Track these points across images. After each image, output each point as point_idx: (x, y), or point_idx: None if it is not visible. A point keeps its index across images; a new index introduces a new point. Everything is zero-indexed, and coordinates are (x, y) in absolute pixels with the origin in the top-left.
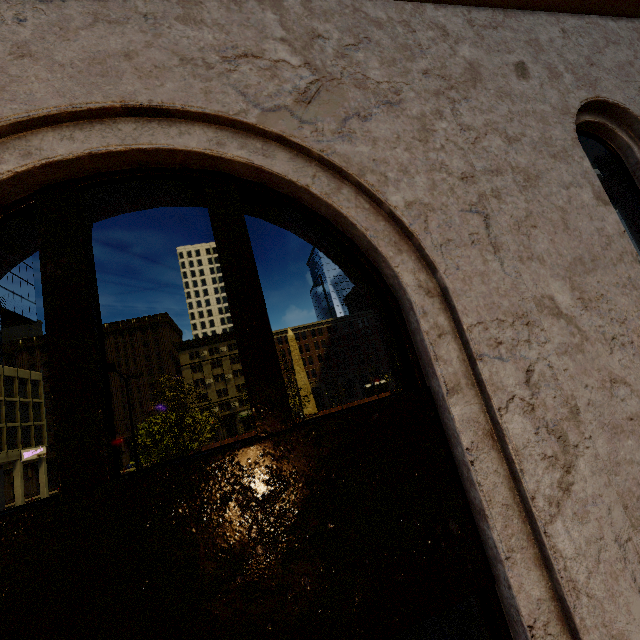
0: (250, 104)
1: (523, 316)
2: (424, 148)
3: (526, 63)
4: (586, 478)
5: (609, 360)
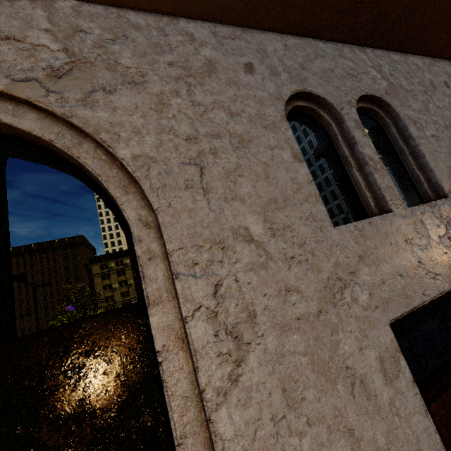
0: (1, 75)
1: (220, 242)
2: (158, 116)
3: (254, 64)
4: (254, 369)
5: (287, 274)
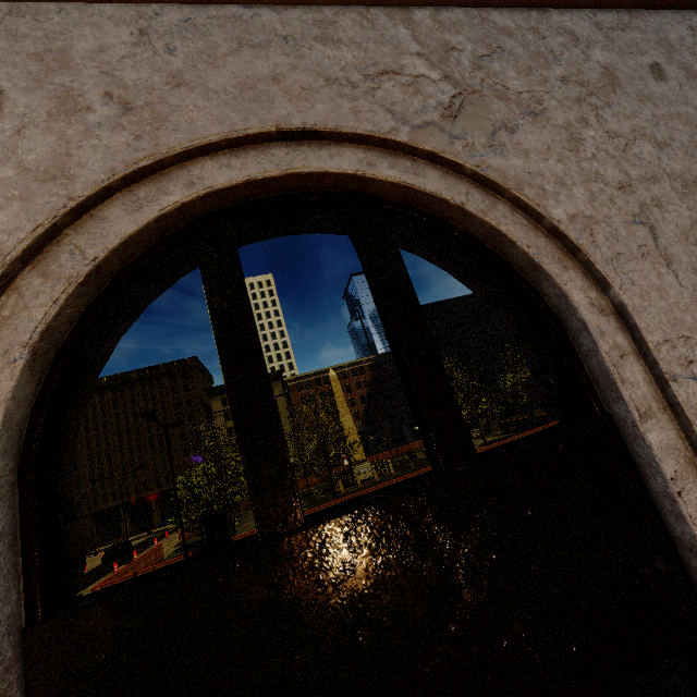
0: (399, 122)
1: None
2: (576, 158)
3: (661, 64)
4: None
5: None
